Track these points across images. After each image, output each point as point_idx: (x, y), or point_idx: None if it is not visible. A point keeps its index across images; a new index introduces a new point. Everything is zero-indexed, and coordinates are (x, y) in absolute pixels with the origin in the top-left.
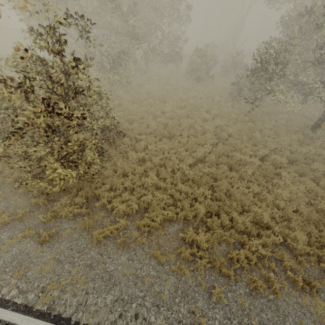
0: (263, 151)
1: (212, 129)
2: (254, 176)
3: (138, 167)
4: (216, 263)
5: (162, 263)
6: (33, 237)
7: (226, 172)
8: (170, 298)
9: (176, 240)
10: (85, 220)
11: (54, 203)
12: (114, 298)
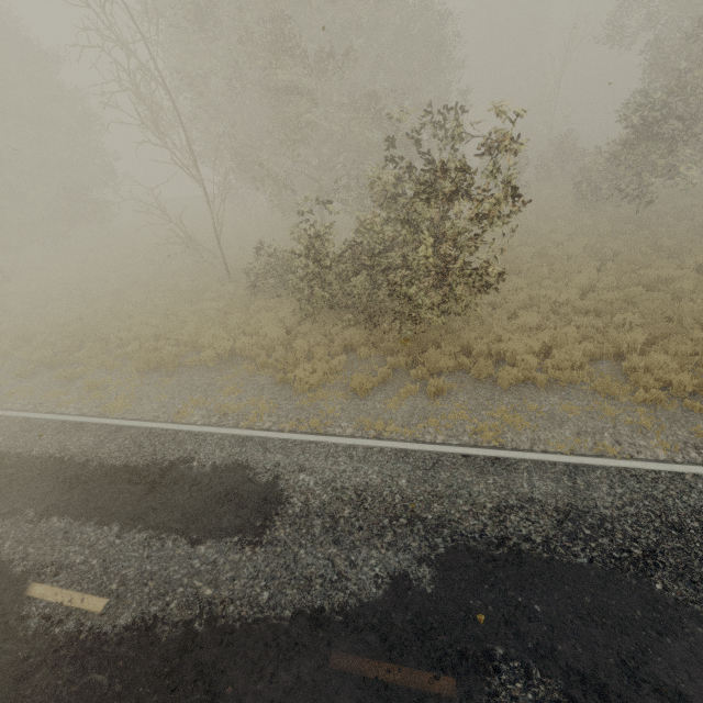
0: (694, 259)
1: (580, 249)
2: (699, 289)
3: (497, 312)
4: (702, 380)
5: (614, 397)
6: (416, 395)
7: (646, 293)
8: (653, 425)
9: (617, 375)
10: (479, 363)
11: (424, 353)
12: (573, 432)
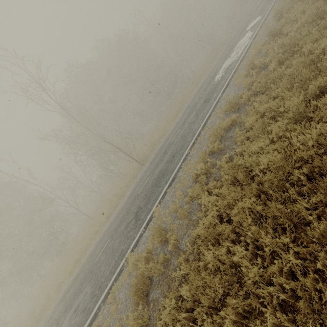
0: None
1: None
2: None
3: None
4: None
5: None
6: None
7: None
8: None
9: None
10: None
11: None
12: None
